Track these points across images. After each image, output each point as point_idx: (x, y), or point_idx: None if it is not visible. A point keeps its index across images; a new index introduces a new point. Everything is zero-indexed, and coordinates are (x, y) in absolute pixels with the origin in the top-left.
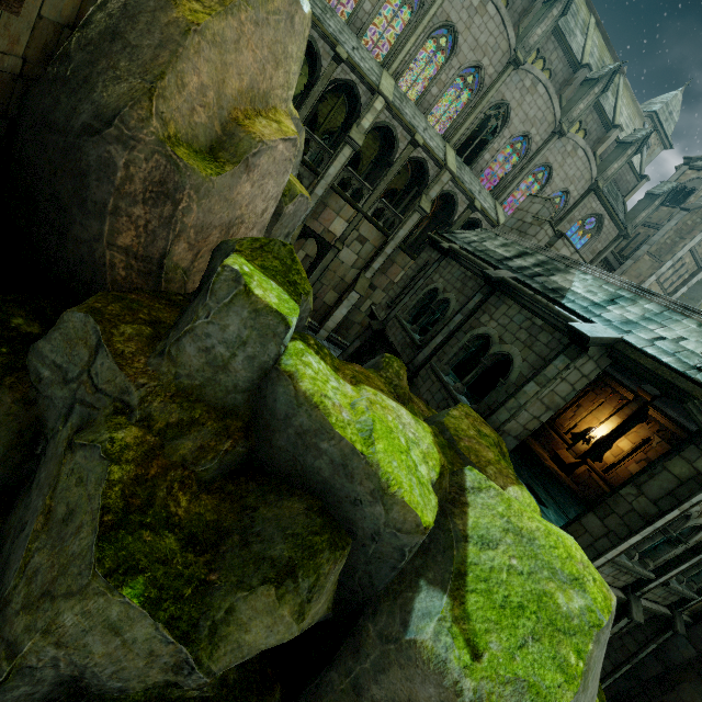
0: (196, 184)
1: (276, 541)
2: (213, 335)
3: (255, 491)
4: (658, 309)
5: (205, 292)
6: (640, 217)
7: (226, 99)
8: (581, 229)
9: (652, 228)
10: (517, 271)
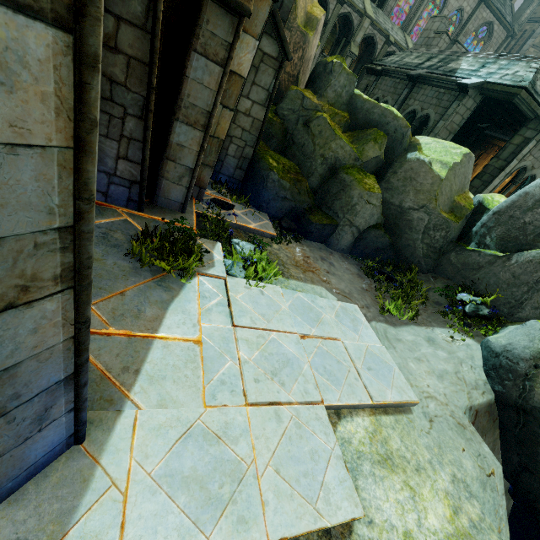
0: (308, 41)
1: (368, 137)
2: (336, 85)
3: (354, 134)
4: (507, 62)
5: (330, 73)
6: (524, 15)
7: (306, 3)
8: (475, 39)
9: (536, 22)
10: (427, 68)
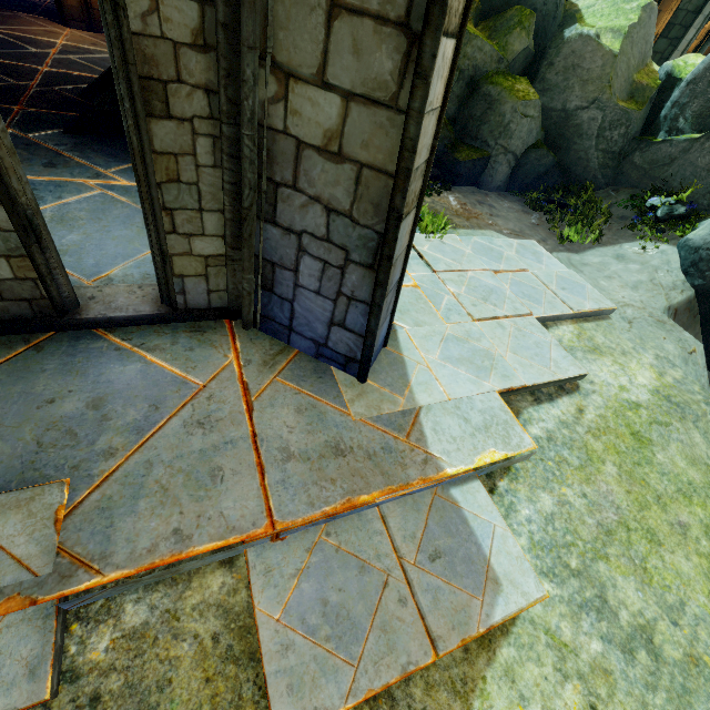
0: None
1: (510, 23)
2: None
3: (490, 23)
4: None
5: None
6: None
7: None
8: None
9: None
10: None
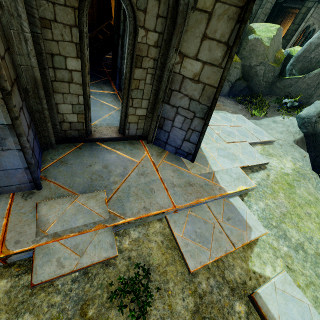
0: None
1: None
2: None
3: None
4: None
5: None
6: None
7: None
8: None
9: None
10: None
